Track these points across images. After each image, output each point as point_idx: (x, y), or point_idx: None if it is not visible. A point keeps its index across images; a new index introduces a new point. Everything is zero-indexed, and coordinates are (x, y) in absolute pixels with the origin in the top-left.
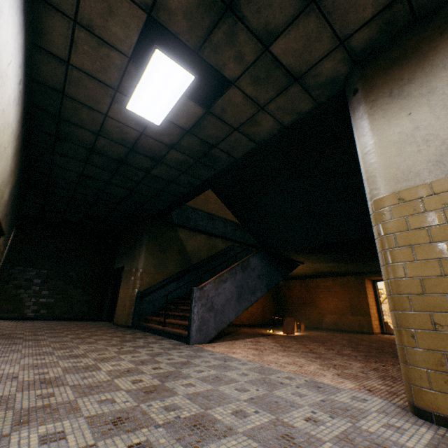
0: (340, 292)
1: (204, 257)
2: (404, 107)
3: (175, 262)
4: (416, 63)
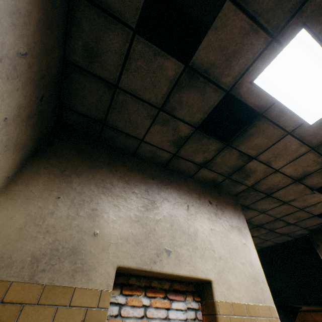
0: None
1: None
2: None
3: None
4: None
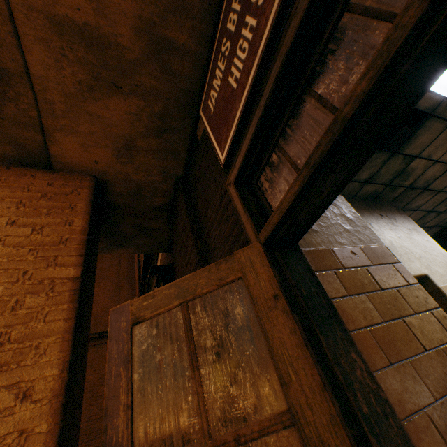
0: None
1: None
2: None
3: None
4: None
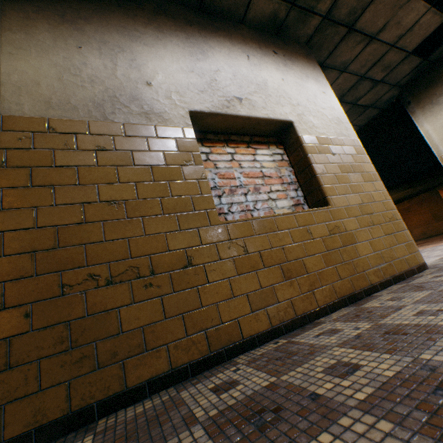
0: (419, 208)
1: None
2: (442, 109)
3: None
4: (440, 86)
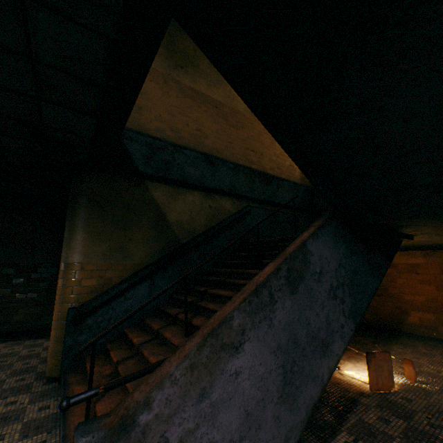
0: (442, 276)
1: (202, 229)
2: None
3: (147, 244)
4: None
